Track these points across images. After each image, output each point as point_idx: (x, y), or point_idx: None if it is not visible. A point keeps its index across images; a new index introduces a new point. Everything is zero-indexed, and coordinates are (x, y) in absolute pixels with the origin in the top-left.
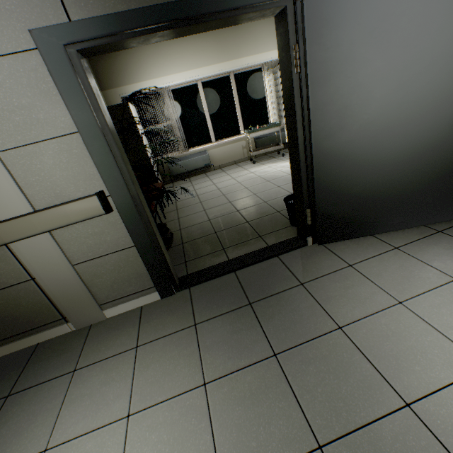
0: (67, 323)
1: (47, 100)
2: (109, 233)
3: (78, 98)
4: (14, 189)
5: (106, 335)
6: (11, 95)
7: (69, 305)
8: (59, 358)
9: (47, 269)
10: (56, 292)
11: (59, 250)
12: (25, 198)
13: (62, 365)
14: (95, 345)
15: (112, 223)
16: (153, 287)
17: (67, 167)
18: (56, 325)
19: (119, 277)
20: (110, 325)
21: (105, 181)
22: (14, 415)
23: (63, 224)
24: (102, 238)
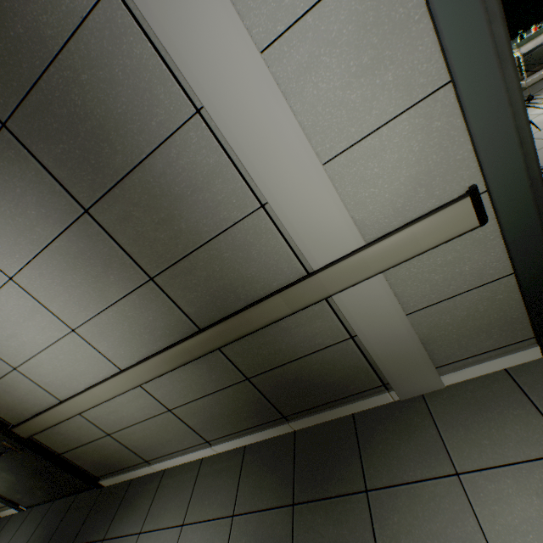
0: (388, 391)
1: (401, 39)
2: (468, 260)
3: (465, 5)
4: (342, 216)
5: (470, 418)
6: (347, 56)
7: (394, 369)
8: (407, 445)
9: (372, 324)
10: (381, 353)
11: (391, 297)
12: (355, 227)
13: (423, 458)
14: (460, 432)
15: (478, 241)
16: (528, 339)
17: (418, 159)
18: (373, 393)
19: (471, 327)
20: (462, 399)
21: (484, 166)
22: (401, 530)
23: (406, 255)
24: (456, 269)
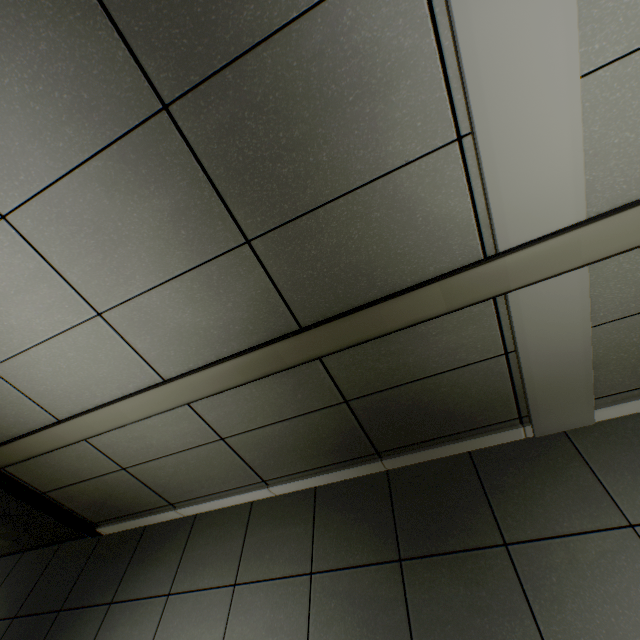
0: (523, 425)
1: None
2: None
3: None
4: (573, 170)
5: (637, 460)
6: None
7: (544, 399)
8: (555, 490)
9: (544, 336)
10: (537, 377)
11: (585, 301)
12: (583, 190)
13: (579, 507)
14: (626, 476)
15: None
16: None
17: None
18: (502, 427)
19: None
20: (622, 438)
21: None
22: (565, 592)
23: (635, 242)
24: None
